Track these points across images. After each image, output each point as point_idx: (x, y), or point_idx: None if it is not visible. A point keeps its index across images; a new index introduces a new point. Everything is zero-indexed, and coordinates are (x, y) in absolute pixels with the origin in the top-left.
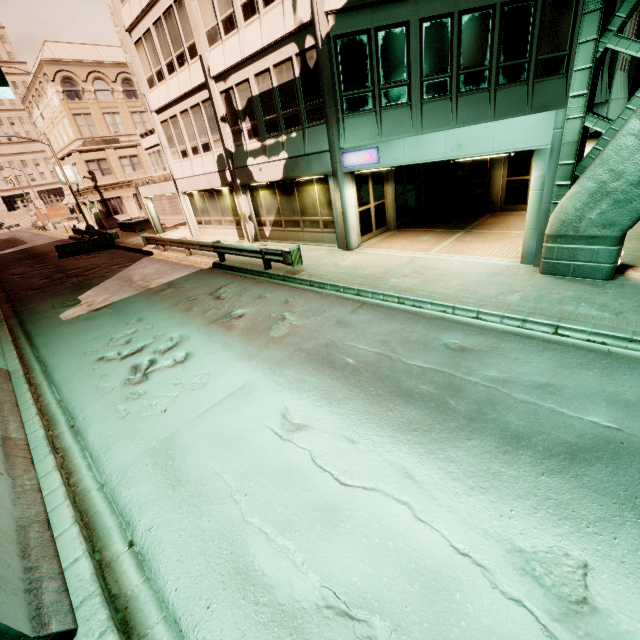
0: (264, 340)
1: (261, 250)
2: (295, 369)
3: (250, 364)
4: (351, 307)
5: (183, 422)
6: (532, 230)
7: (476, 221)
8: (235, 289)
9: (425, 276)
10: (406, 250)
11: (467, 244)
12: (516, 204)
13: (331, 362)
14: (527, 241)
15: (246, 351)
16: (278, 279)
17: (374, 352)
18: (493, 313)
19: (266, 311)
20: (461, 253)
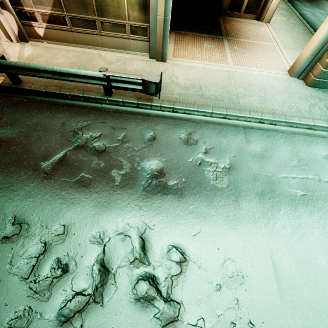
0: (224, 196)
1: (107, 77)
2: (282, 217)
3: (247, 228)
4: (241, 135)
5: (282, 322)
6: (311, 56)
7: (221, 26)
8: (100, 131)
9: (256, 94)
10: (211, 61)
11: (243, 55)
12: (234, 11)
13: (293, 199)
14: (303, 63)
15: (226, 215)
16: (129, 106)
17: (303, 178)
18: (322, 126)
19: (179, 157)
20: (250, 65)
